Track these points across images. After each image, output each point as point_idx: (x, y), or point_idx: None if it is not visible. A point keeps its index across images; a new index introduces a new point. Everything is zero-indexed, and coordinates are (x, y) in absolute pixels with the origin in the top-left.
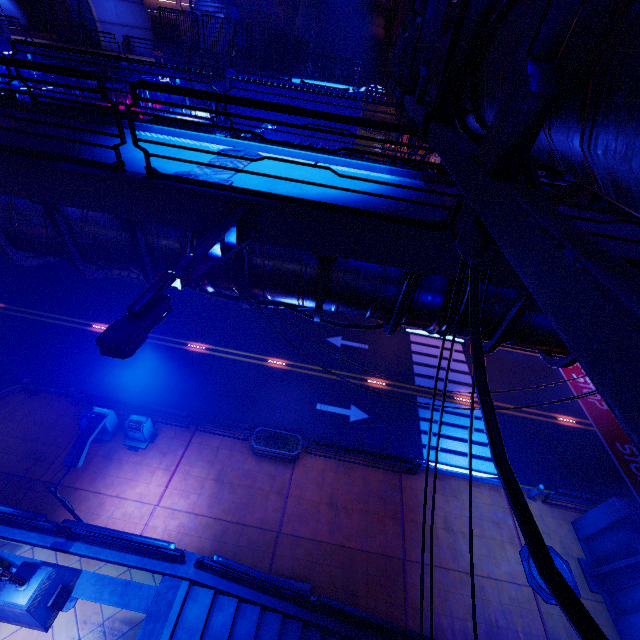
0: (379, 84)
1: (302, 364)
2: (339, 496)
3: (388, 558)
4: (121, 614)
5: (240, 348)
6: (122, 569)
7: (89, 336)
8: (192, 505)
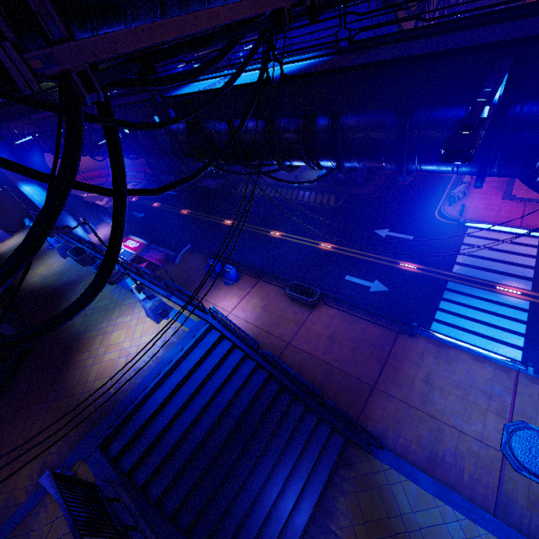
0: None
1: (345, 248)
2: (338, 335)
3: (360, 381)
4: (182, 327)
5: (303, 235)
6: (187, 312)
7: (222, 227)
8: (246, 317)
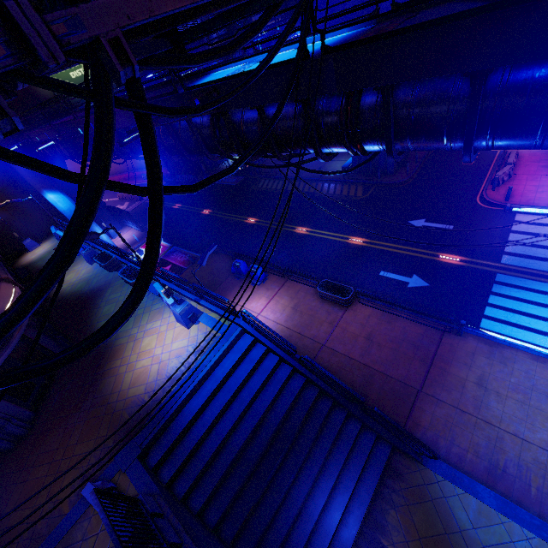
0: None
1: (377, 242)
2: (376, 335)
3: (404, 385)
4: (213, 332)
5: (330, 230)
6: (217, 316)
7: (244, 225)
8: (276, 318)
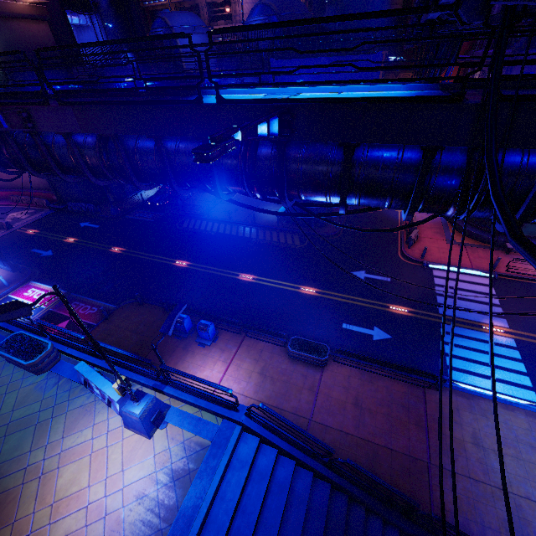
0: (398, 55)
1: (329, 292)
2: (363, 399)
3: (412, 458)
4: (195, 438)
5: (278, 278)
6: (196, 409)
7: (174, 269)
8: (242, 389)
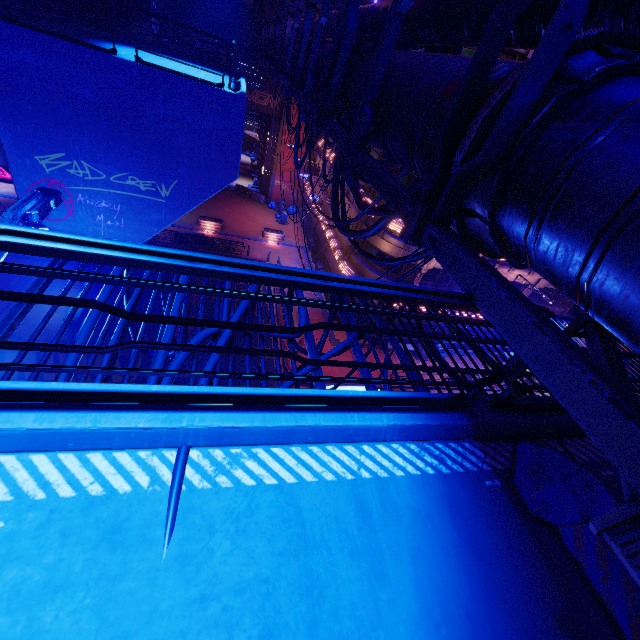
0: (251, 63)
1: None
2: None
3: None
4: None
5: None
6: None
7: None
8: None
